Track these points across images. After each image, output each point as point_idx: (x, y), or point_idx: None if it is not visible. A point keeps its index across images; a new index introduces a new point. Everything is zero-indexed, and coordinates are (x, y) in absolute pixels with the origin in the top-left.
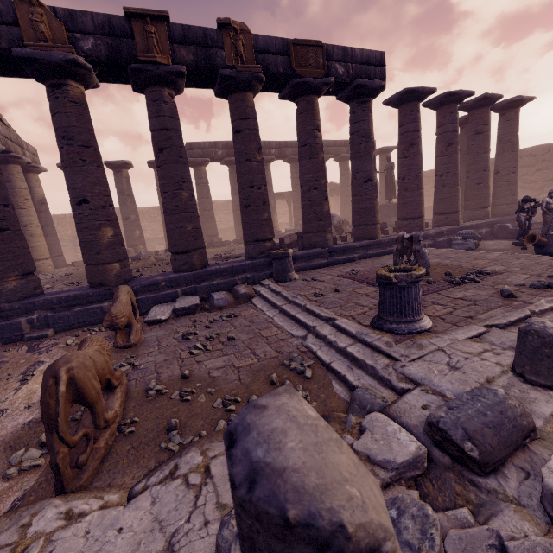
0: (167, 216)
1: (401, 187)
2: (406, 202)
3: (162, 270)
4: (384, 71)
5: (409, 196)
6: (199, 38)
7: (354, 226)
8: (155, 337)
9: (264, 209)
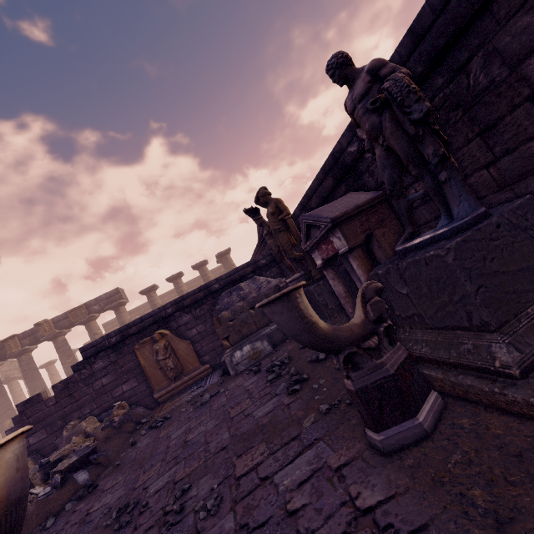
0: None
1: None
2: None
3: None
4: (120, 294)
5: None
6: (30, 333)
7: None
8: None
9: None
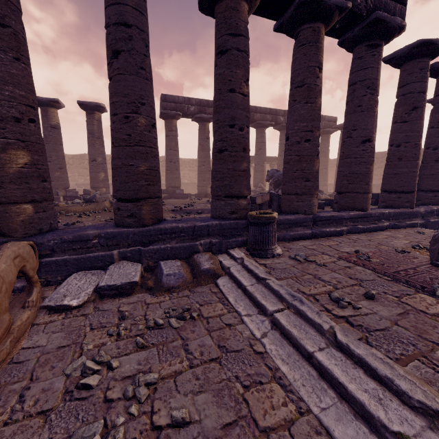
0: (114, 148)
1: (393, 156)
2: (398, 173)
3: (106, 219)
4: (404, 10)
5: (403, 166)
6: None
7: (339, 193)
8: (36, 354)
9: (244, 157)
